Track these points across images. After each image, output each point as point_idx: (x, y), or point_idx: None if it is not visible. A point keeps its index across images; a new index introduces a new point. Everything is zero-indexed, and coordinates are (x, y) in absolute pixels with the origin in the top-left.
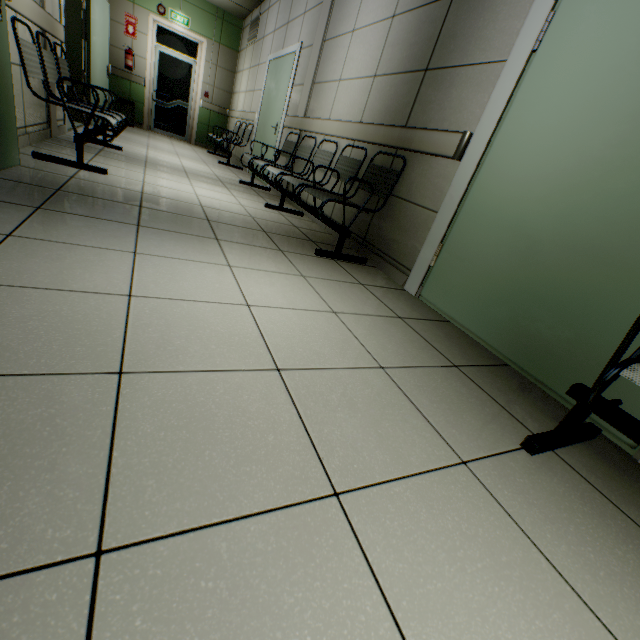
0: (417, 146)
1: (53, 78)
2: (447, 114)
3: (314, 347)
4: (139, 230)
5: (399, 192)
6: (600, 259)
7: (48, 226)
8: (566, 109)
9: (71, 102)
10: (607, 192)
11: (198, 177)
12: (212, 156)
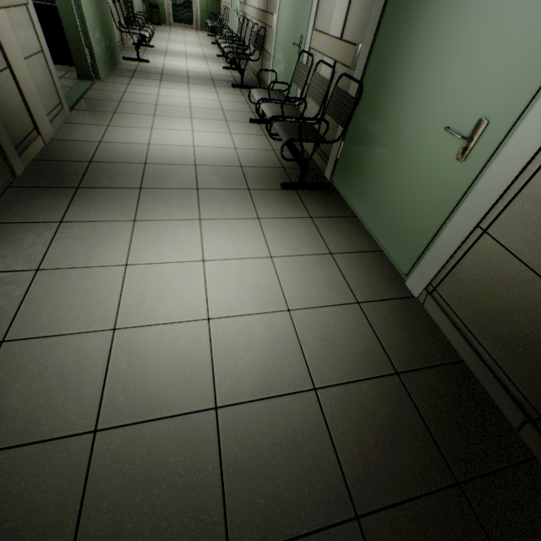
0: (267, 23)
1: (121, 17)
2: (273, 4)
3: (204, 106)
4: (161, 82)
5: (266, 49)
6: (289, 65)
7: (136, 82)
8: (286, 4)
9: (130, 28)
10: (289, 39)
11: (192, 57)
12: (209, 39)
